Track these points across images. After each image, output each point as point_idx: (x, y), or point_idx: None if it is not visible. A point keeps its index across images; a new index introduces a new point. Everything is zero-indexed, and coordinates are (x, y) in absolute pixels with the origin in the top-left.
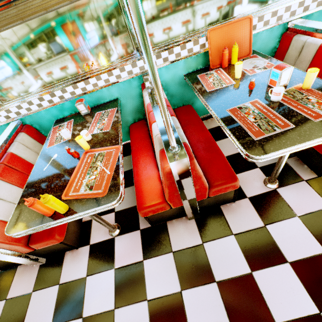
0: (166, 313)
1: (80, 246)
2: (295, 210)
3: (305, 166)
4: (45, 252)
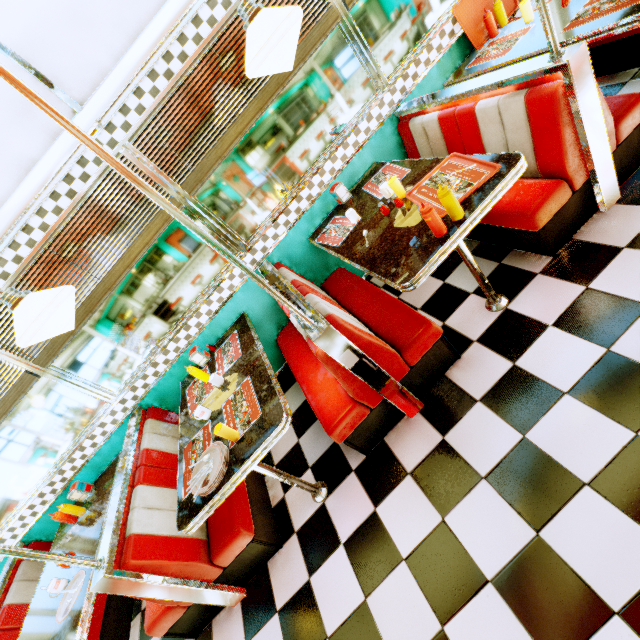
0: None
1: (462, 353)
2: None
3: None
4: (419, 380)
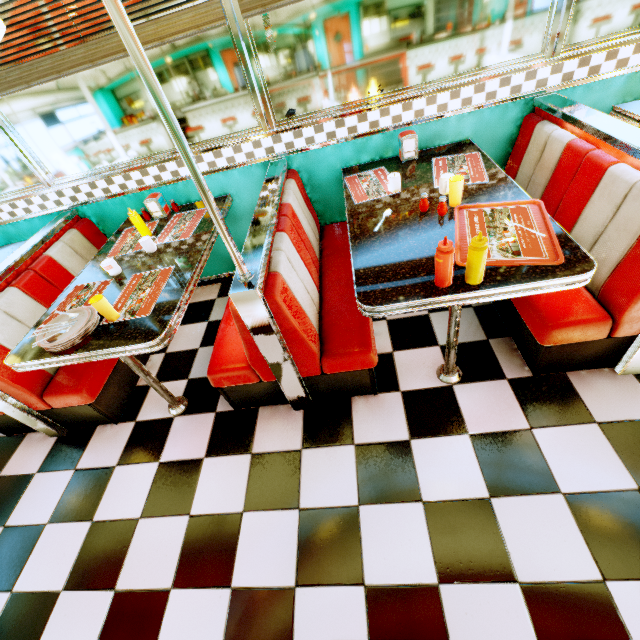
0: (615, 519)
1: (381, 392)
2: None
3: None
4: (324, 387)
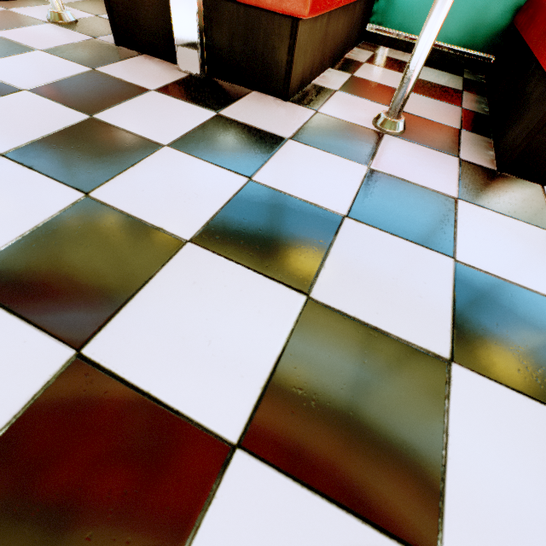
0: None
1: None
2: (377, 162)
3: (490, 152)
4: None
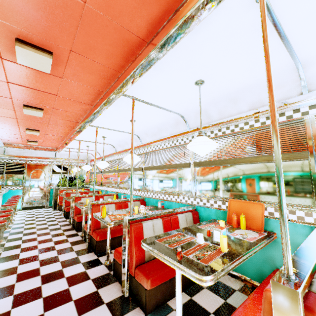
0: (61, 297)
1: (97, 255)
2: None
3: None
4: (92, 243)
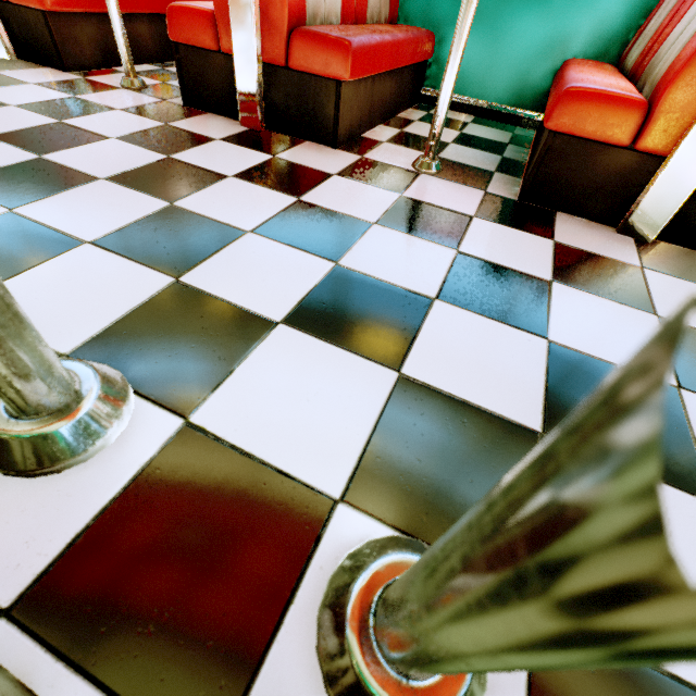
0: (61, 135)
1: (71, 73)
2: (410, 192)
3: (516, 188)
4: (19, 32)
